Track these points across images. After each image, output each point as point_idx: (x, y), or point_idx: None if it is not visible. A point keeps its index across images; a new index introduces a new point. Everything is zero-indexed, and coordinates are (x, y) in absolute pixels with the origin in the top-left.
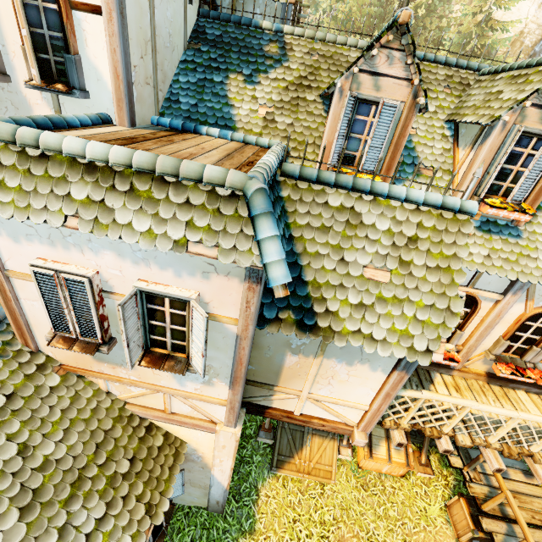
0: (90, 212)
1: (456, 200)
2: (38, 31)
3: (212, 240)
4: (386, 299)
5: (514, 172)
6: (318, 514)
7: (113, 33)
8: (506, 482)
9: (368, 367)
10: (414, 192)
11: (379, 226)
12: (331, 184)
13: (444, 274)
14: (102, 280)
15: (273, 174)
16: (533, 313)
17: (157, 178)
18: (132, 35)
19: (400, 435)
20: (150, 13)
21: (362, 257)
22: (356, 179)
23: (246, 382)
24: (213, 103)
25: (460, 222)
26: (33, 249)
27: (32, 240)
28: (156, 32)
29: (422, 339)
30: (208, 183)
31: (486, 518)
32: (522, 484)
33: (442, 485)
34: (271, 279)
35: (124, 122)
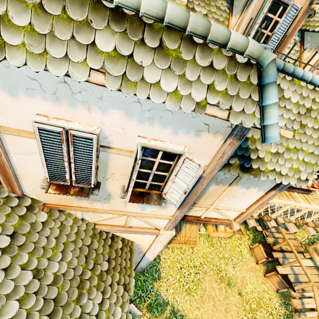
0: (117, 67)
1: None
2: None
3: (227, 104)
4: (290, 149)
5: None
6: (192, 263)
7: None
8: (280, 234)
9: (257, 189)
10: (316, 77)
11: (292, 100)
12: None
13: None
14: (102, 137)
15: None
16: None
17: (185, 37)
18: None
19: (253, 222)
20: None
21: (280, 121)
22: (285, 63)
23: None
24: None
25: None
26: (32, 105)
27: (33, 95)
28: None
29: (305, 173)
30: (231, 49)
31: (274, 252)
32: (285, 234)
33: (247, 239)
34: (269, 137)
35: None
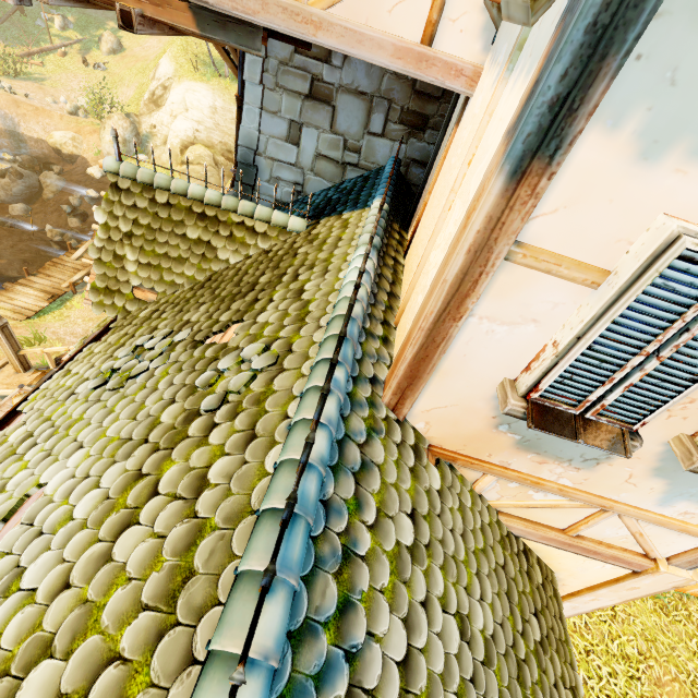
0: None
1: None
2: None
3: None
4: None
5: None
6: (617, 645)
7: None
8: None
9: None
10: None
11: None
12: None
13: None
14: None
15: None
16: None
17: None
18: None
19: None
20: None
21: None
22: None
23: None
24: None
25: None
26: (675, 185)
27: None
28: None
29: None
30: None
31: None
32: None
33: None
34: None
35: None
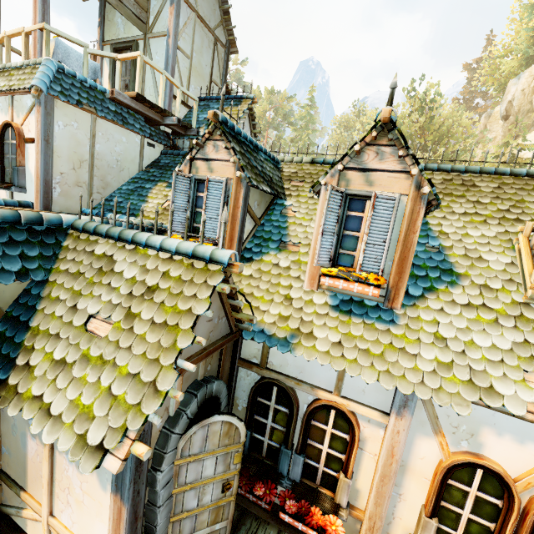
0: None
1: (207, 248)
2: (8, 156)
3: None
4: (91, 358)
5: (361, 239)
6: None
7: (39, 151)
8: None
9: (98, 480)
10: (169, 241)
11: (126, 274)
12: (103, 234)
13: (167, 334)
14: None
15: (57, 225)
16: (450, 462)
17: None
18: (63, 155)
19: None
20: (90, 145)
21: (93, 304)
22: (124, 230)
23: (0, 474)
24: (134, 200)
25: (210, 272)
26: None
27: None
28: (97, 157)
29: (102, 425)
30: None
31: None
32: None
33: None
34: None
35: (38, 206)
